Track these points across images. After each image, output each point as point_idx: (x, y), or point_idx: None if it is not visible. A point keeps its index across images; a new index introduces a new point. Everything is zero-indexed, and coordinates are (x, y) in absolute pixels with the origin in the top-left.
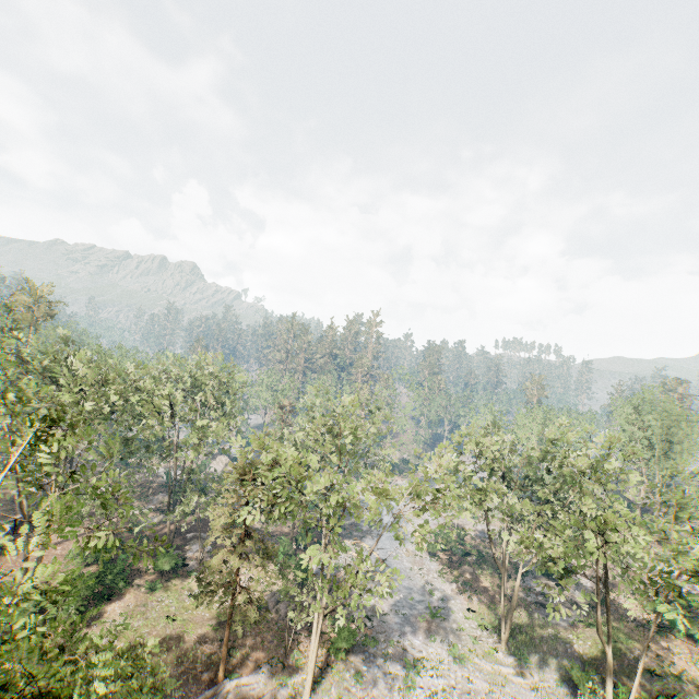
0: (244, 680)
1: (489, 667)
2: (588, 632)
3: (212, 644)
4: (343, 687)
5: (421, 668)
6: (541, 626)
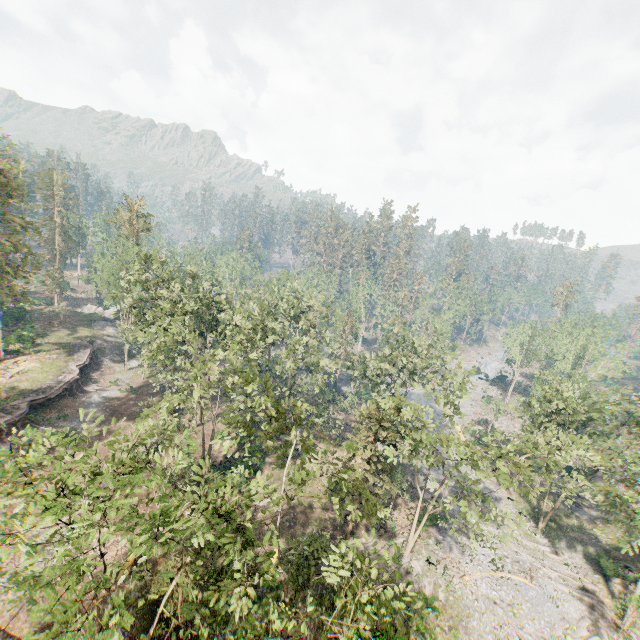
0: (363, 540)
1: (530, 545)
2: (608, 528)
3: (333, 511)
4: (429, 550)
5: (480, 541)
6: (566, 516)
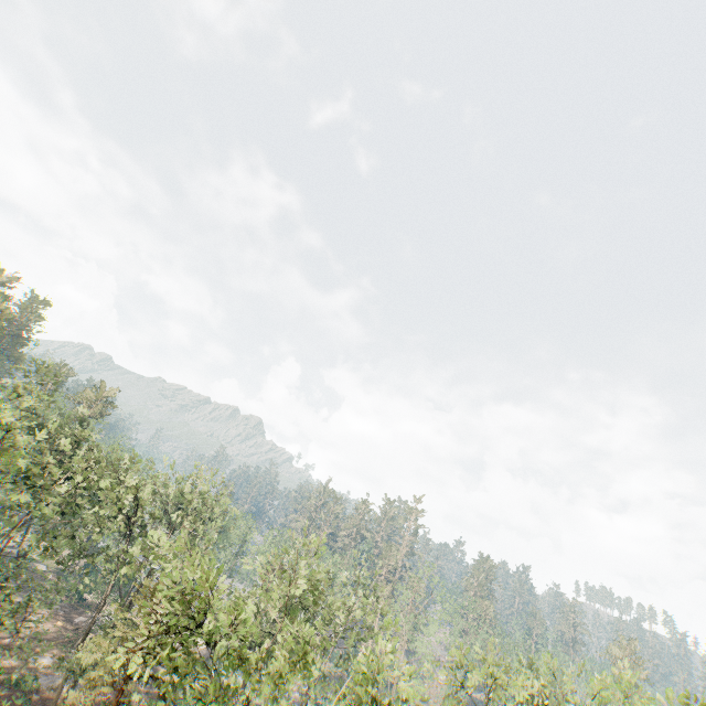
0: None
1: None
2: None
3: None
4: None
5: None
6: None
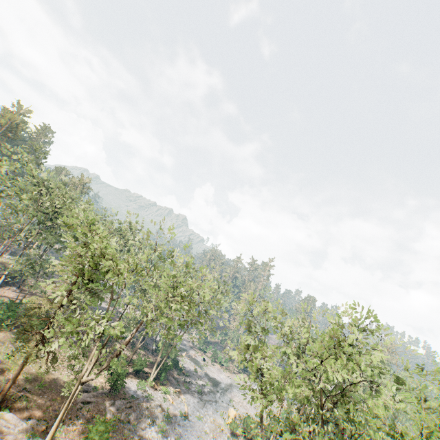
0: (7, 417)
1: None
2: None
3: (16, 386)
4: None
5: None
6: None
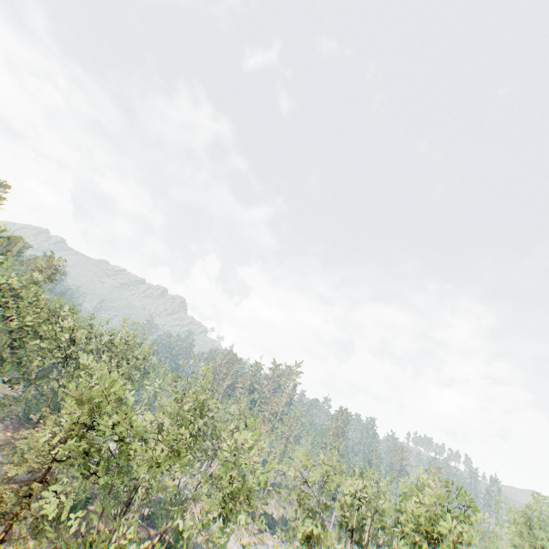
0: None
1: None
2: None
3: None
4: None
5: None
6: None
